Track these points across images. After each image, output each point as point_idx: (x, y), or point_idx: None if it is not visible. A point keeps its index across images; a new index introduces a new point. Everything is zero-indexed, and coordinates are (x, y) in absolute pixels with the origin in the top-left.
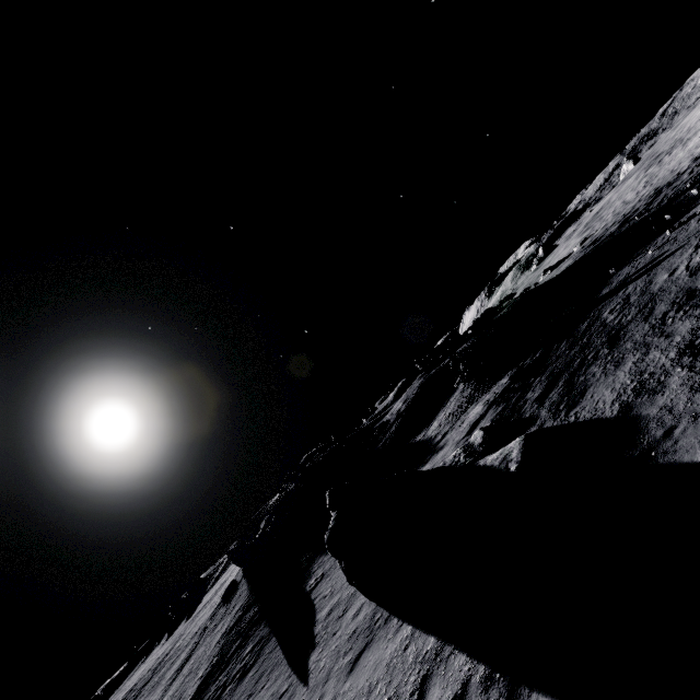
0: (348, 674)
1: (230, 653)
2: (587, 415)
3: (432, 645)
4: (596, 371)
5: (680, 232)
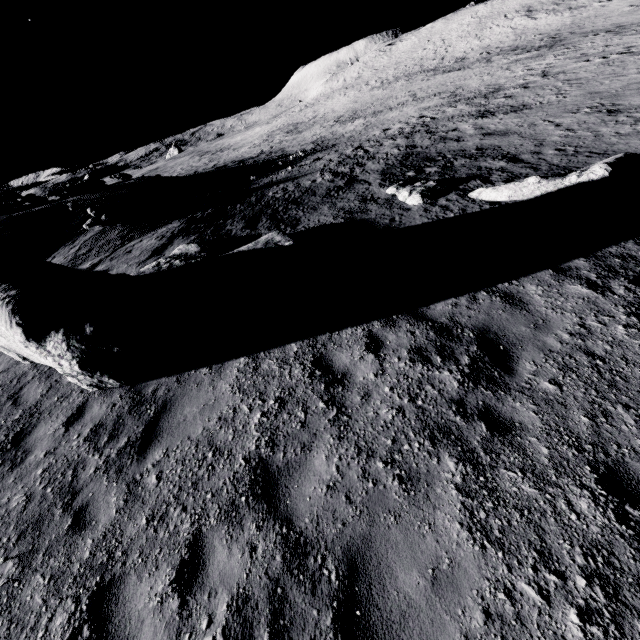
0: (143, 450)
1: None
2: (317, 225)
3: (299, 346)
4: (297, 213)
5: (300, 169)
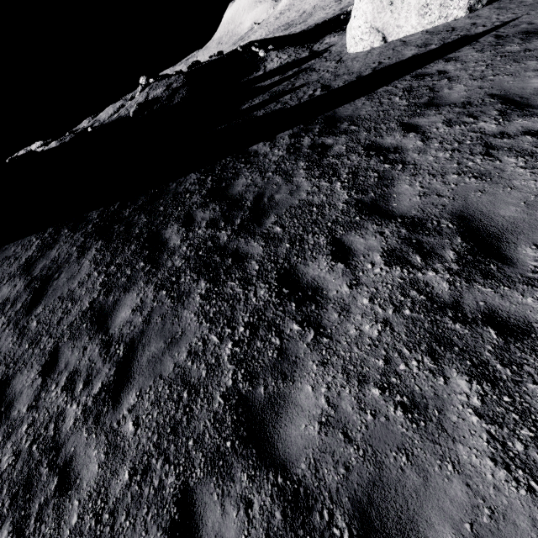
0: None
1: (196, 206)
2: None
3: None
4: None
5: None
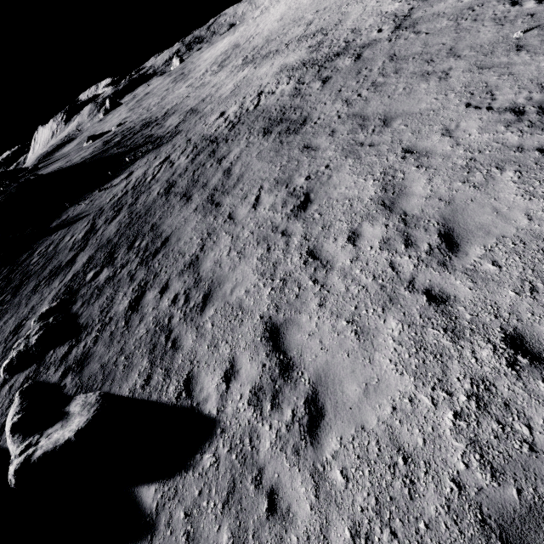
0: None
1: None
2: None
3: None
4: None
5: (99, 197)
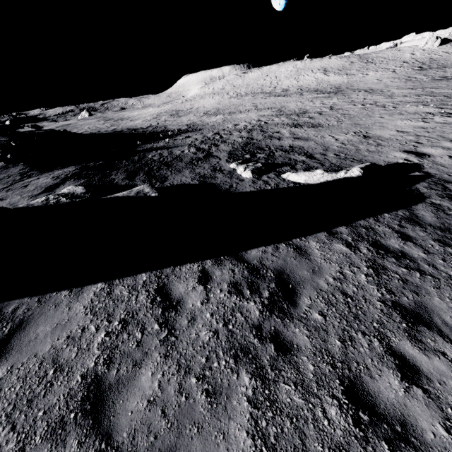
0: None
1: None
2: (179, 183)
3: (148, 276)
4: (167, 172)
5: (175, 142)
